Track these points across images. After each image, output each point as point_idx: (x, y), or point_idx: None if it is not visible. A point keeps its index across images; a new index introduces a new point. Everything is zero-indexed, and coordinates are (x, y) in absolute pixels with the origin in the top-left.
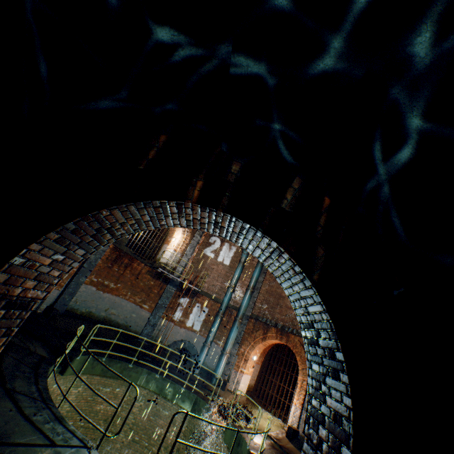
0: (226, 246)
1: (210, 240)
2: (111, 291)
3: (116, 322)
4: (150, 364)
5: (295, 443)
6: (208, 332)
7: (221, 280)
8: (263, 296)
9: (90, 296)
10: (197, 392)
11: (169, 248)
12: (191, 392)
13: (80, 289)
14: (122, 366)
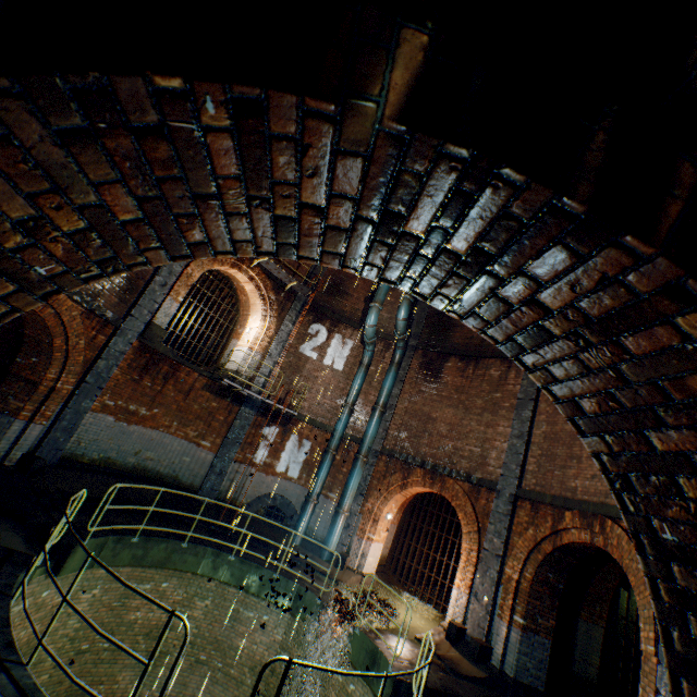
0: (337, 339)
1: (309, 329)
2: (143, 422)
3: (156, 472)
4: (217, 540)
5: (461, 649)
6: (313, 479)
7: (331, 396)
8: (400, 419)
9: (105, 431)
10: (300, 579)
11: (241, 345)
12: (289, 580)
13: (85, 421)
14: (169, 547)
